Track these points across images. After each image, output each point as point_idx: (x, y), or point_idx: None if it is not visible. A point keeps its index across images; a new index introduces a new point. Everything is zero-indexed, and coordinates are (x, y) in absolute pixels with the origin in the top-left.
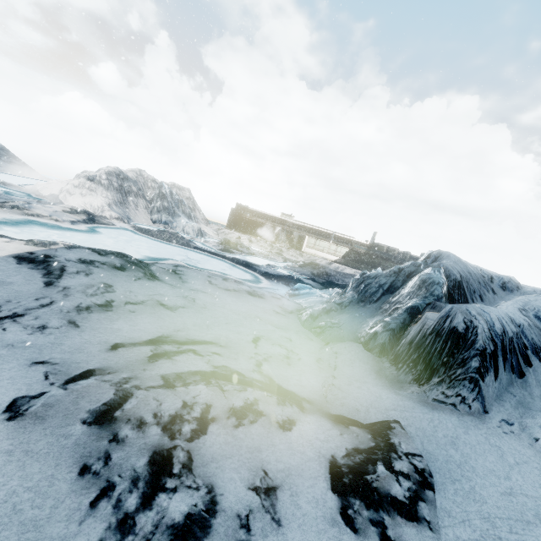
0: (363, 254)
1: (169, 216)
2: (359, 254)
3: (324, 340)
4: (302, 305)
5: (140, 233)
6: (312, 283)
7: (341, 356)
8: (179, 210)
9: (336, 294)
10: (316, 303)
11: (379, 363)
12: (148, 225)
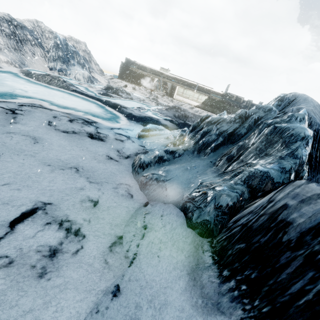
0: (217, 101)
1: (63, 65)
2: (215, 101)
3: (147, 195)
4: (145, 147)
5: (23, 76)
6: (168, 124)
7: (151, 233)
8: (74, 60)
9: (177, 138)
10: (159, 146)
11: (198, 252)
12: (43, 71)
